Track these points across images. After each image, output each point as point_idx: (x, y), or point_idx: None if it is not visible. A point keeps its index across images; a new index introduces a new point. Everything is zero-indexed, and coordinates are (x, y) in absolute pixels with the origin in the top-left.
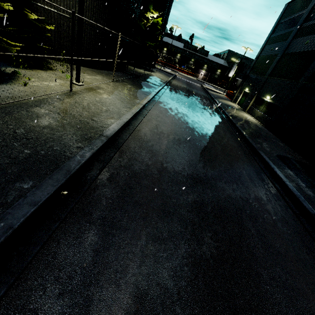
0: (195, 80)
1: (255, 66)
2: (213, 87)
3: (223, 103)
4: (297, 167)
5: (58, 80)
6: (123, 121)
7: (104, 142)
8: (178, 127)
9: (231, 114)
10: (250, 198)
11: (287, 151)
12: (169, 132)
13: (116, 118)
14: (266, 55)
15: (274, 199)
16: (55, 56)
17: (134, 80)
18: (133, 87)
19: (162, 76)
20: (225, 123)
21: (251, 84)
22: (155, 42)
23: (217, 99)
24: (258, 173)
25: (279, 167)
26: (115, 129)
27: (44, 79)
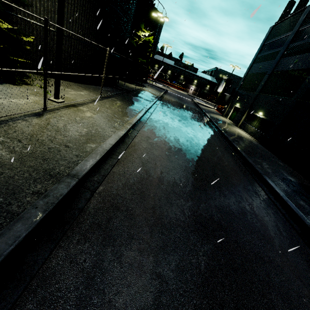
0: (186, 95)
1: (244, 82)
2: (203, 102)
3: (215, 118)
4: (306, 193)
5: (33, 97)
6: (105, 148)
7: (70, 188)
8: (173, 150)
9: (224, 130)
10: (273, 256)
11: (289, 172)
12: (162, 158)
13: (98, 142)
14: (254, 73)
15: (300, 252)
16: (20, 70)
17: (124, 95)
18: (123, 103)
19: (154, 91)
20: (221, 141)
21: (242, 100)
22: (147, 59)
23: (209, 114)
24: (270, 208)
25: (287, 194)
26: (92, 162)
27: (13, 96)
